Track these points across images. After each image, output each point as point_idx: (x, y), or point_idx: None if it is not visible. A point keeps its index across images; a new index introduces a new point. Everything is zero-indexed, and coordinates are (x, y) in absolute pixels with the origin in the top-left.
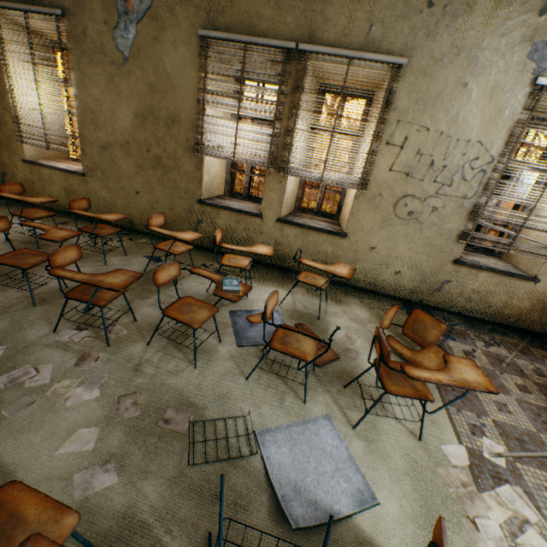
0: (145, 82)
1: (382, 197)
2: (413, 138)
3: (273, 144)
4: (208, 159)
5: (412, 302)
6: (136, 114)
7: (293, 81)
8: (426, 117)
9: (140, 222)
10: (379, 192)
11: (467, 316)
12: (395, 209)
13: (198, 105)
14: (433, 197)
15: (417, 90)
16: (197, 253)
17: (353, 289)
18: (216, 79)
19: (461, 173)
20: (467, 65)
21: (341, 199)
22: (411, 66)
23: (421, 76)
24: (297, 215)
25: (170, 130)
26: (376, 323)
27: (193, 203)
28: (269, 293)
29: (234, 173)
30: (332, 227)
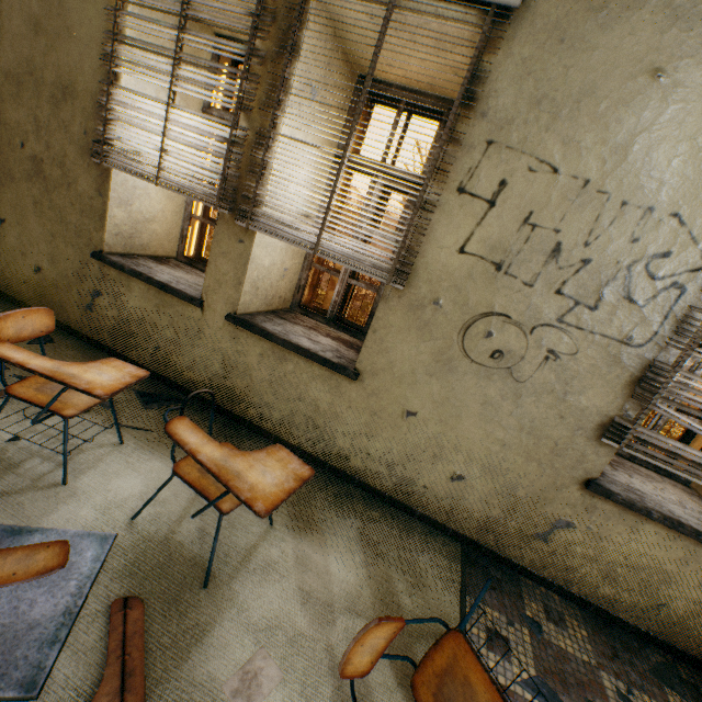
0: (25, 13)
1: (439, 308)
2: (519, 184)
3: (229, 160)
4: (125, 178)
5: (482, 550)
6: (7, 72)
7: (280, 32)
8: (555, 140)
9: (4, 276)
10: (433, 295)
11: (604, 613)
12: (464, 339)
13: (105, 65)
14: (552, 328)
15: (539, 74)
16: (78, 353)
17: (362, 490)
18: (138, 15)
19: (623, 282)
20: (667, 24)
21: (377, 302)
22: (531, 16)
23: (552, 42)
24: (285, 317)
25: (59, 109)
26: (366, 616)
27: (88, 257)
28: (143, 476)
29: (206, 224)
30: (338, 352)
